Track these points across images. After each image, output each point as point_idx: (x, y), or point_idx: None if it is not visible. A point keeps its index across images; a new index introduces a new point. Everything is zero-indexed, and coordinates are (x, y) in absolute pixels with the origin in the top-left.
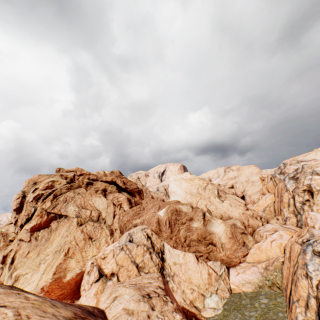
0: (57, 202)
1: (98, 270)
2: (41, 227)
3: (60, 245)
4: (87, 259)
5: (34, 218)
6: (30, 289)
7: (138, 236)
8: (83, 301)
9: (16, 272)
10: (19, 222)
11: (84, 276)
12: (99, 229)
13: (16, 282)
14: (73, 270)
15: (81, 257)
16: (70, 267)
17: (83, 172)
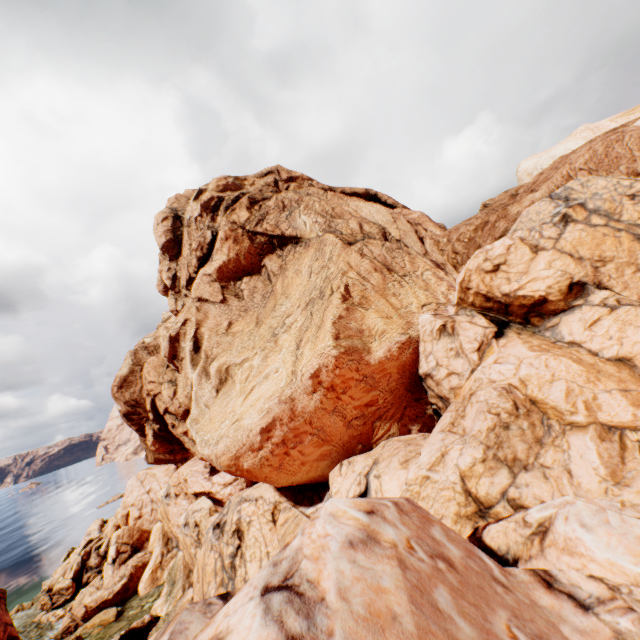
0: (264, 211)
1: (480, 314)
2: (242, 272)
3: (315, 289)
4: (409, 312)
5: (219, 249)
6: (277, 387)
7: (597, 188)
8: (501, 373)
9: (217, 362)
10: (182, 277)
11: (423, 351)
12: (403, 255)
13: (225, 386)
14: (382, 337)
15: (389, 309)
16: (370, 328)
17: (293, 174)
